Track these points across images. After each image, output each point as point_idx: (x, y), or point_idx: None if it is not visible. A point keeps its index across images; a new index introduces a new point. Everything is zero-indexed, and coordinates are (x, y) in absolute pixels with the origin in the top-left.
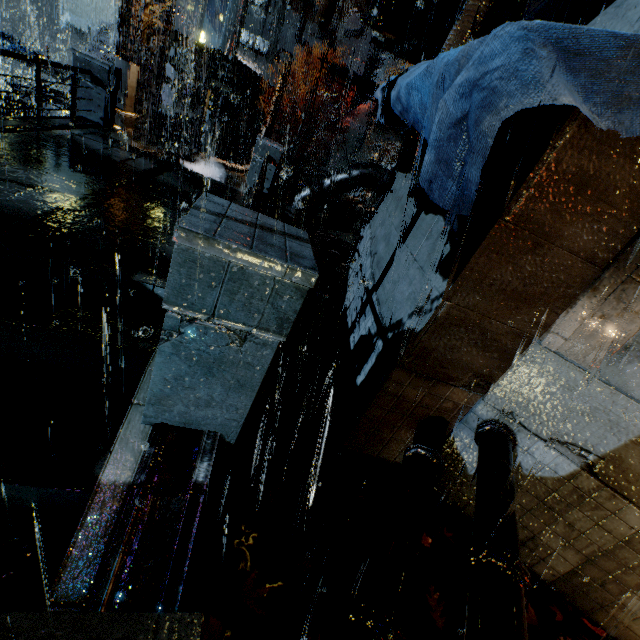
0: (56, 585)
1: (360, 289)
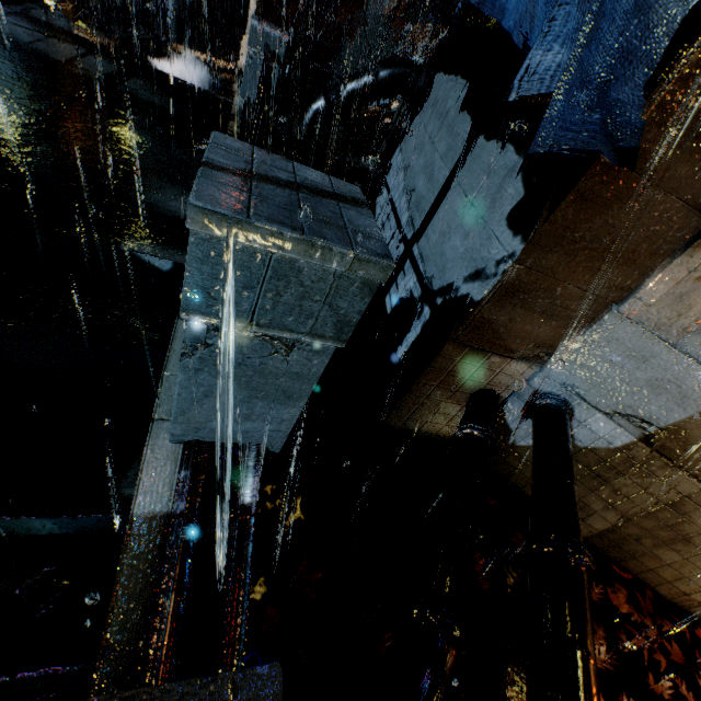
0: (107, 632)
1: (395, 238)
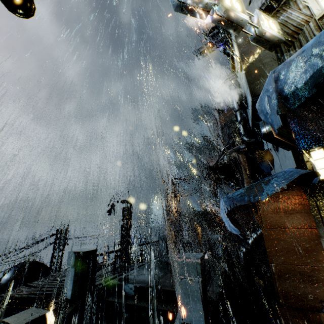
0: None
1: None
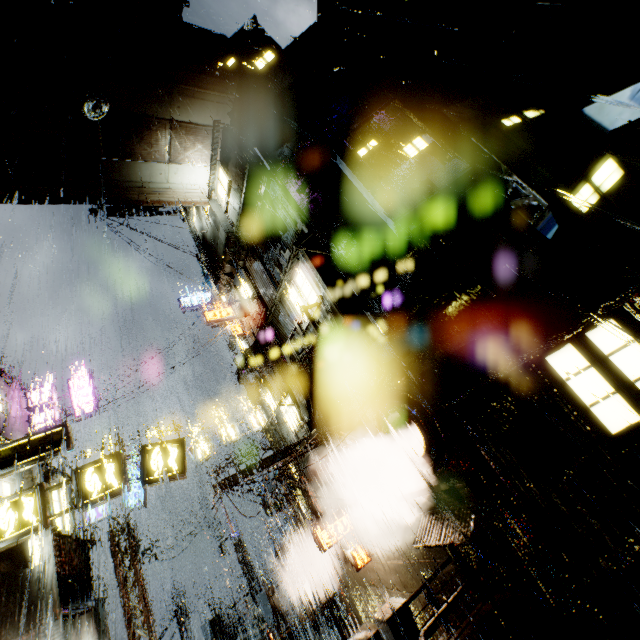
0: None
1: None
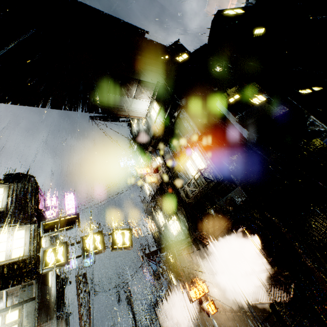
0: None
1: None
